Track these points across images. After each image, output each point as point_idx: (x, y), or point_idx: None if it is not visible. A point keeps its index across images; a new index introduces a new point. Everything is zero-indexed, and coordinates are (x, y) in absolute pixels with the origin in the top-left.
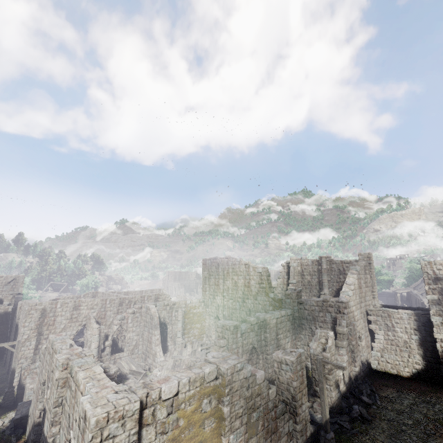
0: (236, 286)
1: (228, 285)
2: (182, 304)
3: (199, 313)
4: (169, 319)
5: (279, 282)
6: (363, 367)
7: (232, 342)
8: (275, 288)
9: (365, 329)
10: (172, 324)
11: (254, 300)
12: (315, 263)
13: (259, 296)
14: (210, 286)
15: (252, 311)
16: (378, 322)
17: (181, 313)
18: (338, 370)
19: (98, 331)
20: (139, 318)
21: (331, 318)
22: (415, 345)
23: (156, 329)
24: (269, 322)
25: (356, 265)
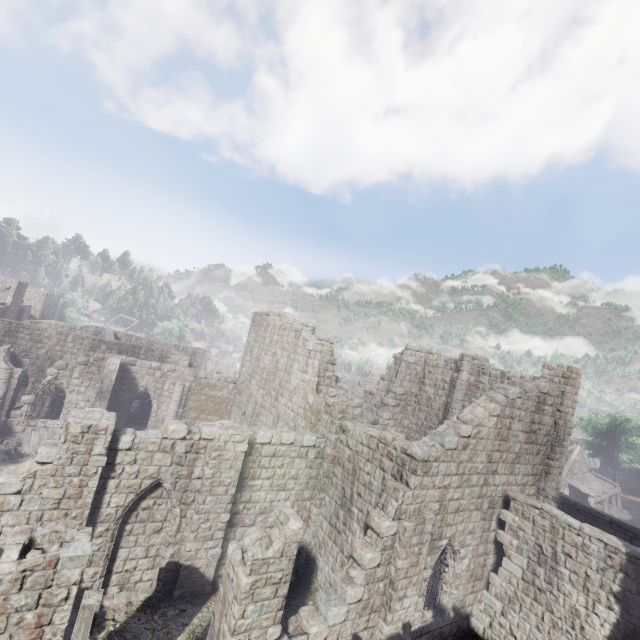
0: (275, 369)
1: (265, 363)
2: (188, 375)
3: (219, 399)
4: (156, 392)
5: (382, 386)
6: (433, 622)
7: (66, 460)
8: (373, 395)
9: (481, 535)
10: (161, 403)
11: (288, 399)
12: (451, 365)
13: (296, 395)
14: (252, 359)
15: (280, 418)
16: (520, 534)
17: (178, 388)
18: (277, 626)
19: (6, 374)
20: (96, 374)
21: (381, 484)
22: (599, 634)
23: (100, 398)
24: (223, 446)
25: (517, 385)
